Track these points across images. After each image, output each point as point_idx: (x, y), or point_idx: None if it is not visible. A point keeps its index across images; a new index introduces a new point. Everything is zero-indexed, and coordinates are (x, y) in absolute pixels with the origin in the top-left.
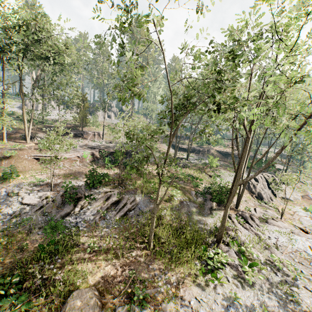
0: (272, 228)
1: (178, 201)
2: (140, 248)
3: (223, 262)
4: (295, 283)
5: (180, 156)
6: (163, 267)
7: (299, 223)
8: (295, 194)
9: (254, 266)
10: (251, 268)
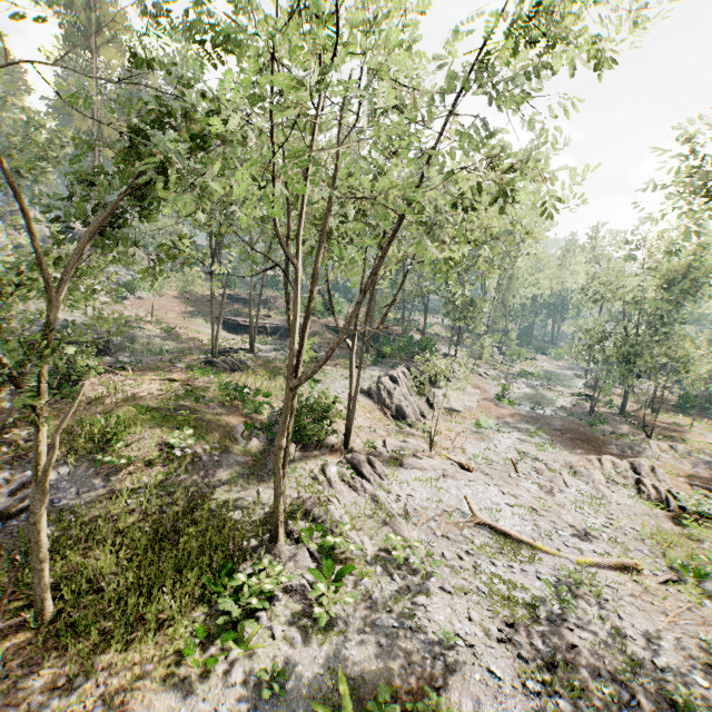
0: (410, 475)
1: (187, 458)
2: (8, 630)
3: (265, 590)
4: (425, 585)
5: (236, 346)
6: (72, 670)
7: (462, 454)
8: (468, 398)
9: (344, 576)
10: (341, 581)
